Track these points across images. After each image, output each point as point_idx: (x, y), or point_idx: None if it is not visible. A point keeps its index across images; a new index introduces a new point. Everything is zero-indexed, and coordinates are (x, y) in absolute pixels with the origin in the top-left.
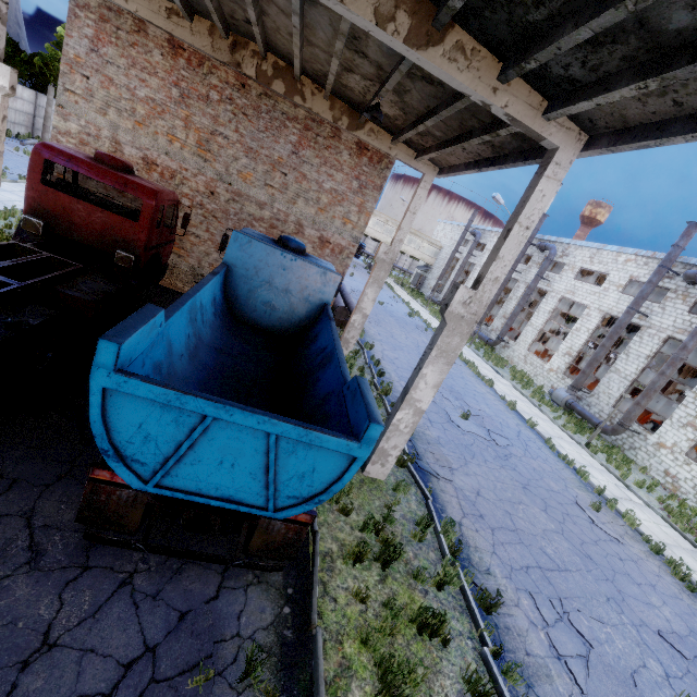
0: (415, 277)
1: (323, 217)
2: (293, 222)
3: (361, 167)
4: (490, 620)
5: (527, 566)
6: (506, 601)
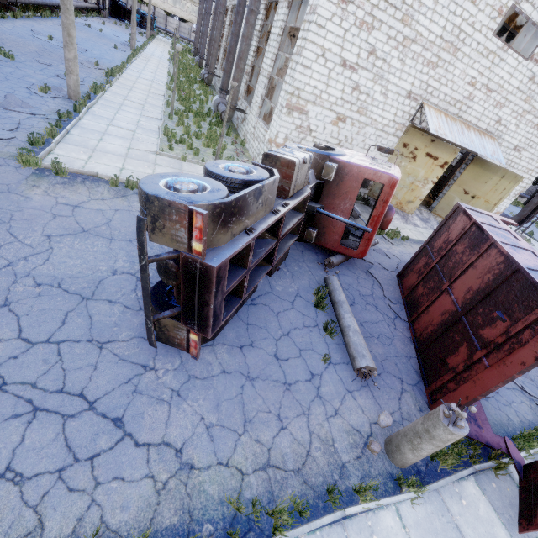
0: None
1: None
2: None
3: None
4: None
5: None
6: None
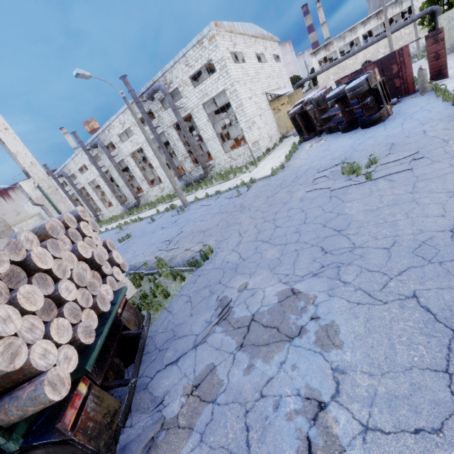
0: None
1: None
2: None
3: None
4: None
5: None
6: None
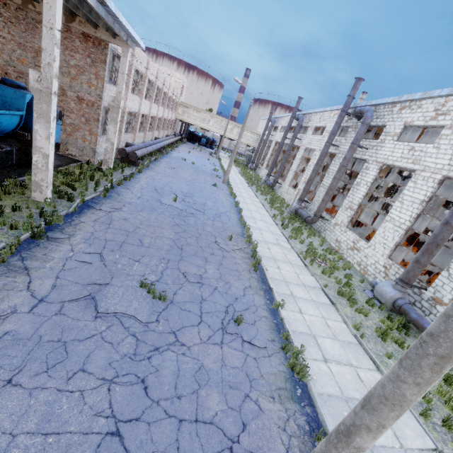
0: (247, 157)
1: (76, 83)
2: (58, 88)
3: (89, 49)
4: (37, 243)
5: (112, 240)
6: (65, 243)
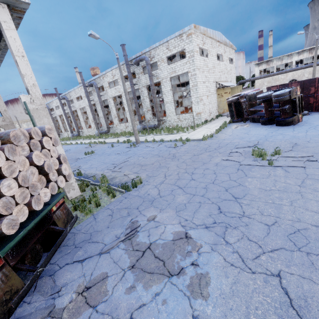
0: None
1: None
2: None
3: None
4: None
5: None
6: None
